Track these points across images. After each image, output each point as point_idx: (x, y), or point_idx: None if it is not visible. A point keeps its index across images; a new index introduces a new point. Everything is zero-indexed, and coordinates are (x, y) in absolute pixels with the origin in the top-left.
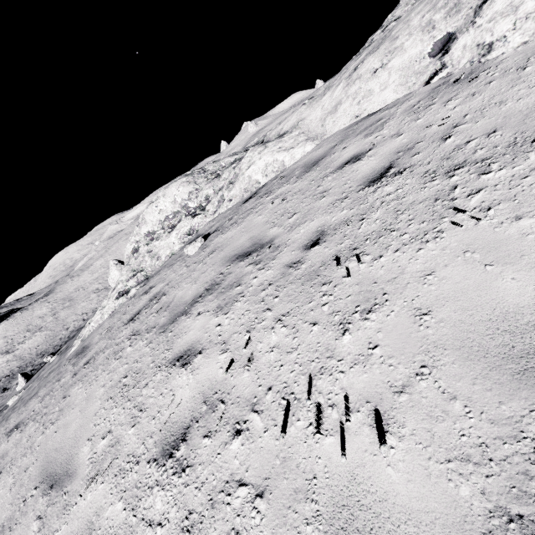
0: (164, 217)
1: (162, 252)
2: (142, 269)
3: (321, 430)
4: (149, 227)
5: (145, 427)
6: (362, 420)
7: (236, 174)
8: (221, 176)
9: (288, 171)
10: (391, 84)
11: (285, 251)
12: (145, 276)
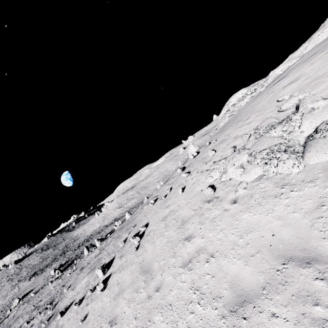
0: (238, 98)
1: (242, 104)
2: (235, 110)
3: (318, 59)
4: (233, 103)
5: (278, 87)
6: (324, 55)
7: (267, 78)
8: (258, 83)
9: (292, 64)
10: (325, 35)
11: (301, 63)
12: (237, 110)
